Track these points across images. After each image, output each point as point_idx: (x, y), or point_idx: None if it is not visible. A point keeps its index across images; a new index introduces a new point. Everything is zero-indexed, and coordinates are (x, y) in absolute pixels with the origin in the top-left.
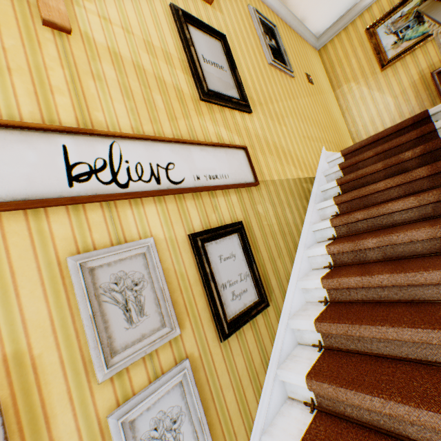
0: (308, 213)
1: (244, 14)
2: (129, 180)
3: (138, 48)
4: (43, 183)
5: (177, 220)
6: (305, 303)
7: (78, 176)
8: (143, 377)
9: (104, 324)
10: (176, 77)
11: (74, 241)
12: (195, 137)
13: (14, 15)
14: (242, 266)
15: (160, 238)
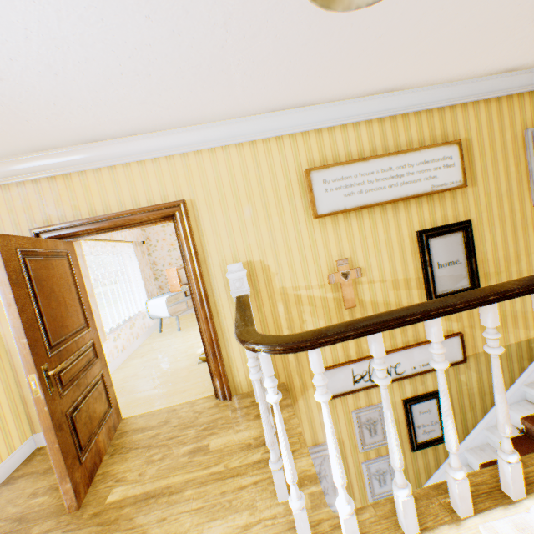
0: (525, 373)
1: (512, 151)
2: None
3: (388, 289)
4: (345, 385)
5: (397, 392)
6: (486, 443)
7: (356, 380)
8: (373, 454)
9: (362, 434)
10: (411, 296)
11: (353, 404)
12: (417, 337)
13: (335, 310)
14: (434, 416)
15: None
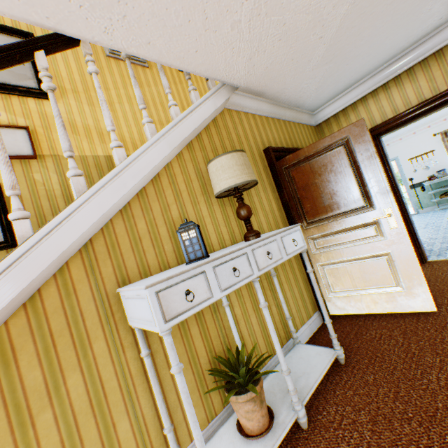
0: None
1: None
2: None
3: None
4: None
5: None
6: None
7: None
8: None
9: None
10: None
11: None
12: None
13: None
14: None
15: None
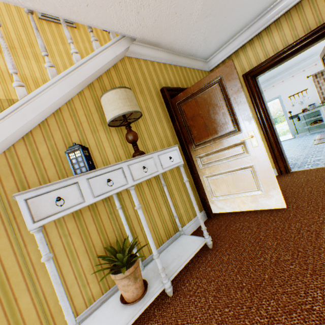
0: None
1: None
2: None
3: None
4: None
5: None
6: None
7: None
8: None
9: None
10: None
11: None
12: None
13: None
14: None
15: None
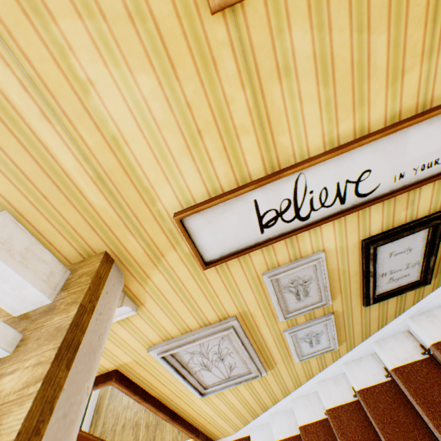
0: None
1: None
2: (310, 210)
3: None
4: (243, 237)
5: (352, 230)
6: None
7: (266, 223)
8: (303, 319)
9: (283, 301)
10: None
11: (265, 263)
12: (427, 95)
13: (180, 29)
14: (415, 256)
15: (330, 248)
